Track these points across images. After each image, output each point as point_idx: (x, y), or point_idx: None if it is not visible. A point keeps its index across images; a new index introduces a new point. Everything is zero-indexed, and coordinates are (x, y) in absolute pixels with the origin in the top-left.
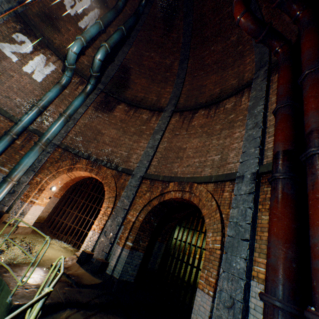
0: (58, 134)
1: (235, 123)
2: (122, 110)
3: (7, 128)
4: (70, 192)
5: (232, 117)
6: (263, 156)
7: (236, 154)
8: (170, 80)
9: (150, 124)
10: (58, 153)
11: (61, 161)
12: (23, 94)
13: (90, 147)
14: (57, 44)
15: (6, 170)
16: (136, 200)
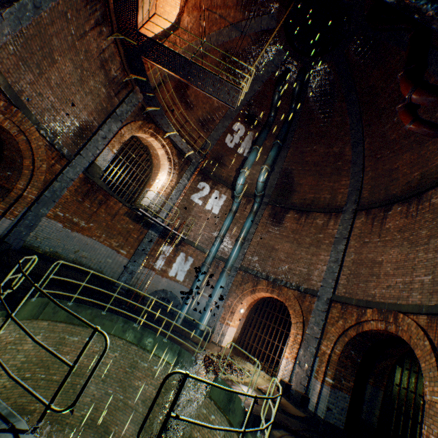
0: (237, 258)
1: None
2: (292, 219)
3: (202, 259)
4: (253, 312)
5: None
6: None
7: None
8: (343, 170)
9: (328, 230)
10: (240, 276)
11: (243, 283)
12: (208, 229)
13: (267, 266)
14: (224, 176)
15: (206, 295)
16: (328, 328)
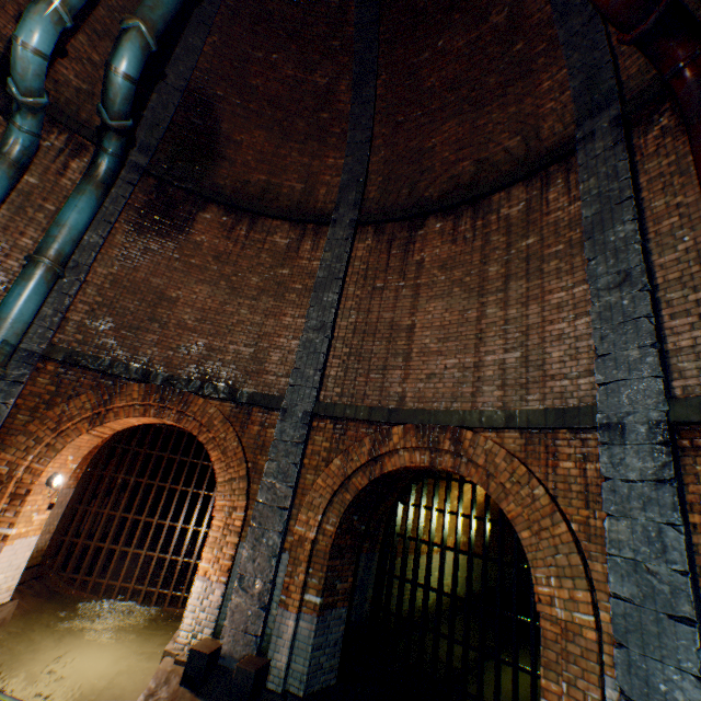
0: (35, 322)
1: (543, 262)
2: (216, 227)
3: None
4: (101, 465)
5: (529, 244)
6: (668, 370)
7: (569, 352)
8: (333, 134)
9: (301, 261)
10: (48, 378)
11: (63, 400)
12: None
13: (145, 344)
14: None
15: None
16: (307, 479)
